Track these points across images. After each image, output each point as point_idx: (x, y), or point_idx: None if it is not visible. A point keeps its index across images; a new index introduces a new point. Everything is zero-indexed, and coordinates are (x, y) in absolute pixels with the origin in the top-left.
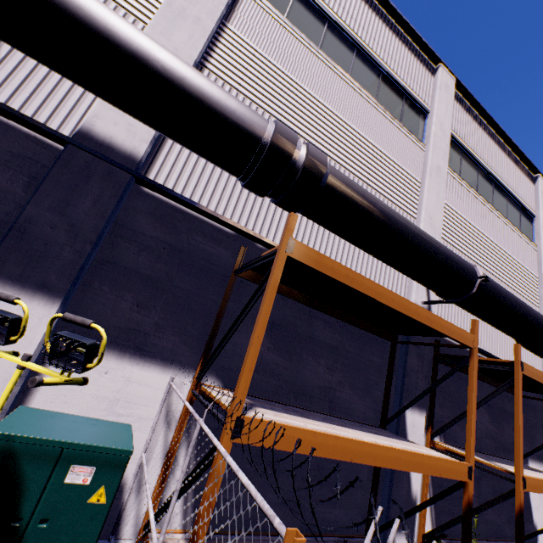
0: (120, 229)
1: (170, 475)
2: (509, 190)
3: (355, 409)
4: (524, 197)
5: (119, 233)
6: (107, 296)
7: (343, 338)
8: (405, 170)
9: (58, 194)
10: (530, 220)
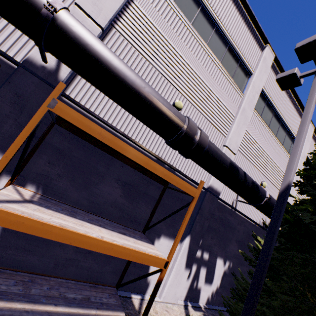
0: None
1: None
2: (231, 41)
3: None
4: (247, 55)
5: None
6: None
7: None
8: None
9: None
10: (248, 76)
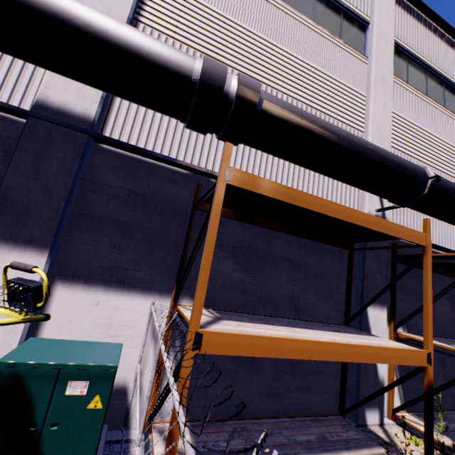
0: (88, 184)
1: (164, 379)
2: None
3: (319, 312)
4: None
5: (87, 188)
6: (87, 242)
7: (301, 252)
8: (349, 86)
9: (29, 162)
10: None
